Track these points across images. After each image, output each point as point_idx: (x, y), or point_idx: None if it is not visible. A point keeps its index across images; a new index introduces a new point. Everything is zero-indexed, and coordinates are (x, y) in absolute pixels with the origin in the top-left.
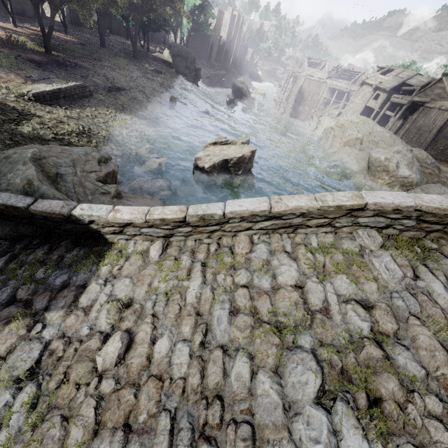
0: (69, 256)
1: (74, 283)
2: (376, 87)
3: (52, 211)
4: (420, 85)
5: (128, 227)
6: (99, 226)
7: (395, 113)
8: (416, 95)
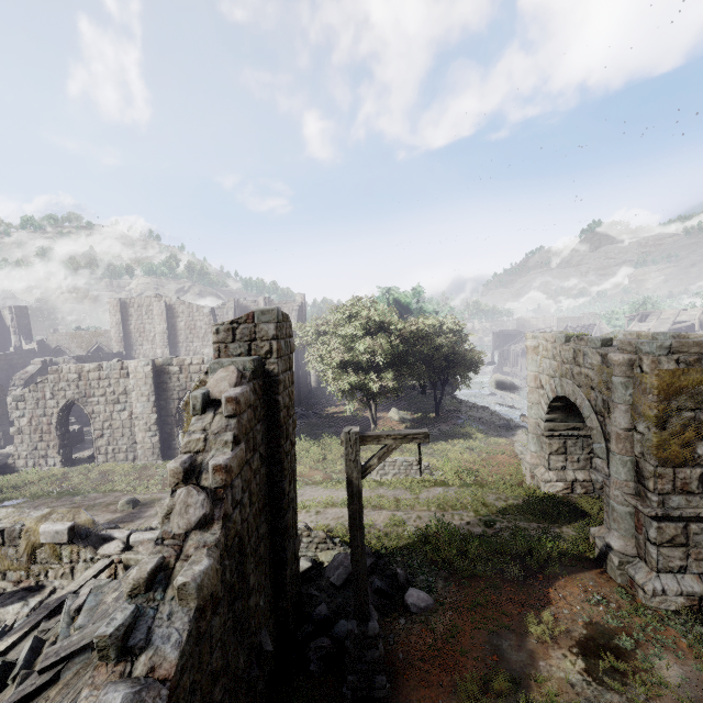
0: None
1: None
2: None
3: None
4: (696, 319)
5: None
6: None
7: None
8: None
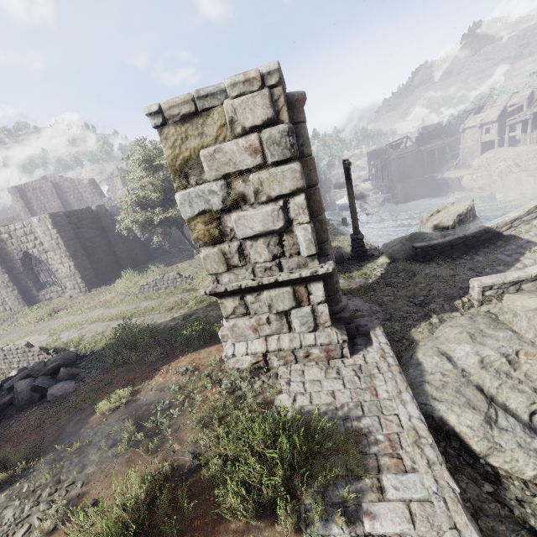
0: (499, 244)
1: (522, 243)
2: (481, 125)
3: (478, 230)
4: (525, 99)
5: (516, 221)
6: (500, 228)
7: (521, 130)
8: (530, 107)
